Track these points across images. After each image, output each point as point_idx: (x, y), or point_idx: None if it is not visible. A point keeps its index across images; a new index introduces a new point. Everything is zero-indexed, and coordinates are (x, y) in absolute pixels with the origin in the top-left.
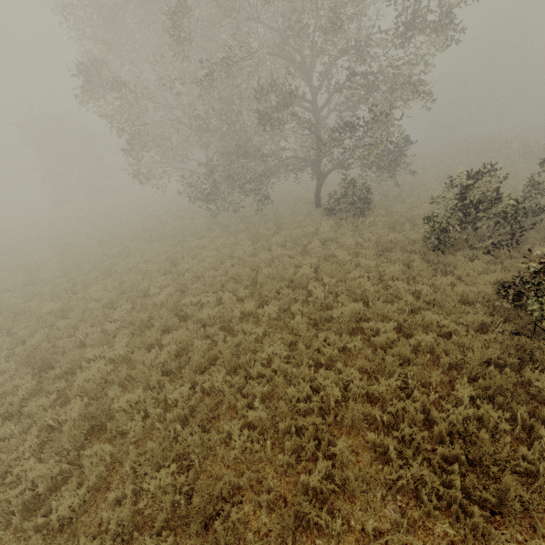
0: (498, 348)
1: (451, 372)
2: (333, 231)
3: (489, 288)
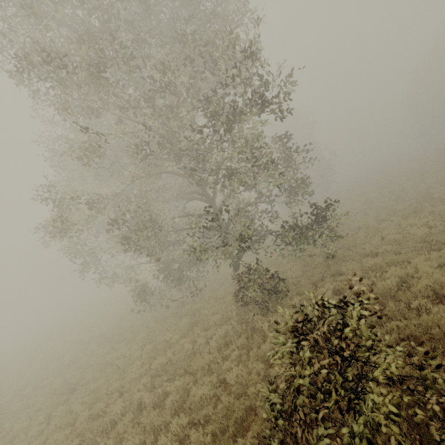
0: None
1: None
2: (222, 345)
3: None
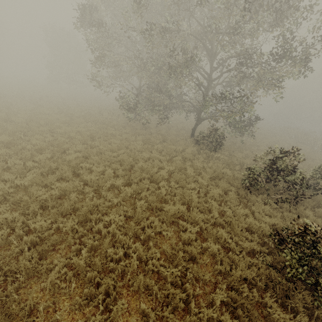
0: (255, 272)
1: (219, 276)
2: (193, 154)
3: (267, 227)
